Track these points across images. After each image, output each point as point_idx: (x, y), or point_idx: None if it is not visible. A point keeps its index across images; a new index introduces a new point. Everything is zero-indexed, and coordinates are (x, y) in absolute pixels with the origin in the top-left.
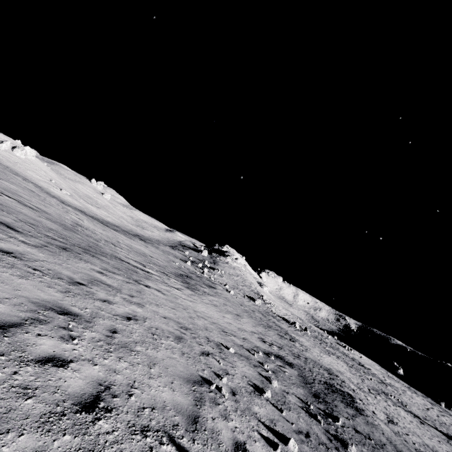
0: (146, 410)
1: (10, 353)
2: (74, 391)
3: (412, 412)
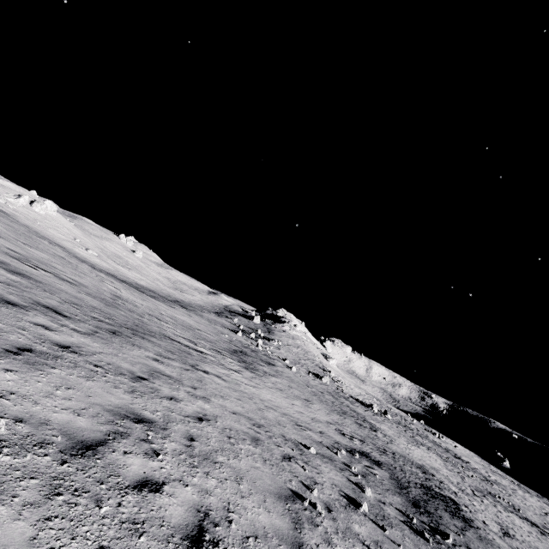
0: (250, 540)
1: (107, 480)
2: (177, 522)
3: (527, 518)
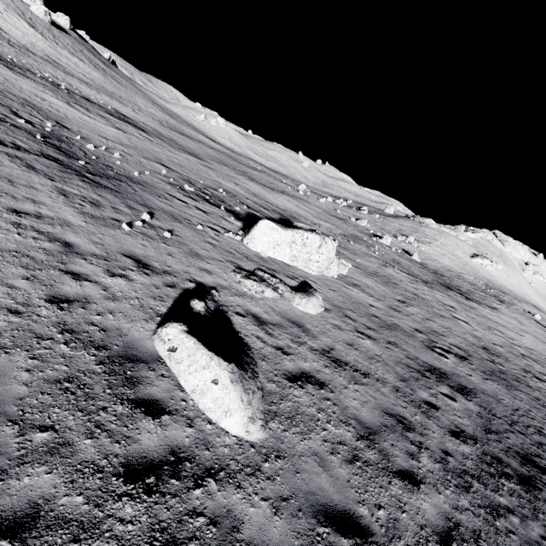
0: None
1: None
2: None
3: None
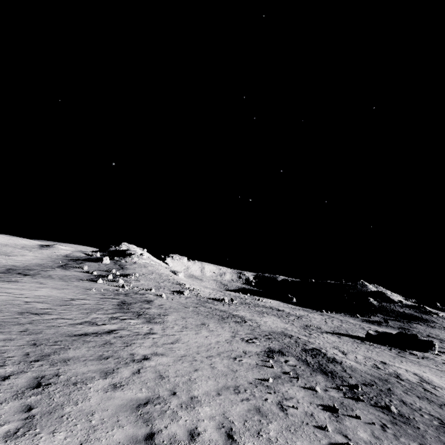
0: None
1: None
2: None
3: (326, 331)
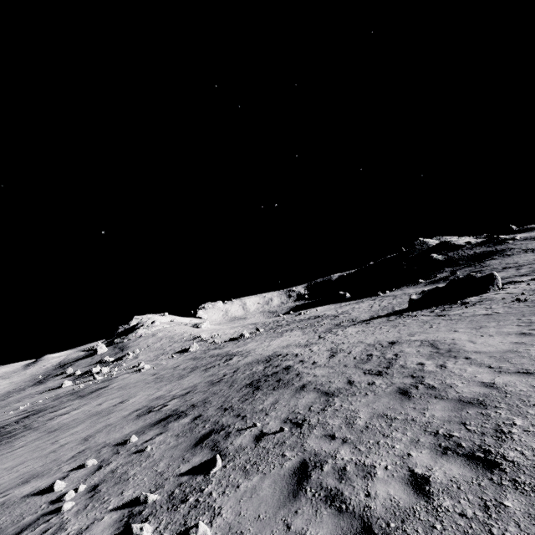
0: None
1: None
2: None
3: (361, 320)
